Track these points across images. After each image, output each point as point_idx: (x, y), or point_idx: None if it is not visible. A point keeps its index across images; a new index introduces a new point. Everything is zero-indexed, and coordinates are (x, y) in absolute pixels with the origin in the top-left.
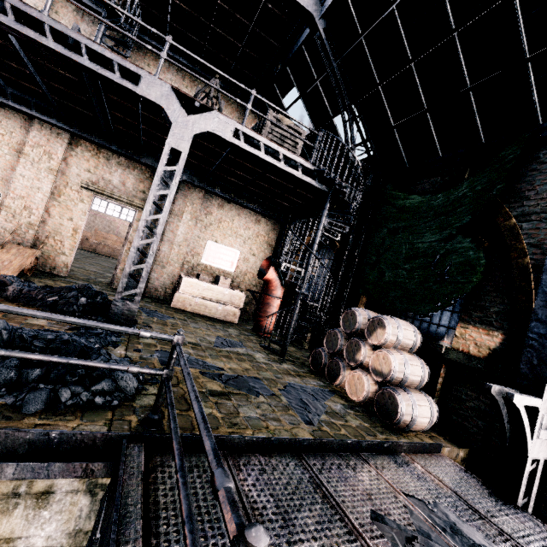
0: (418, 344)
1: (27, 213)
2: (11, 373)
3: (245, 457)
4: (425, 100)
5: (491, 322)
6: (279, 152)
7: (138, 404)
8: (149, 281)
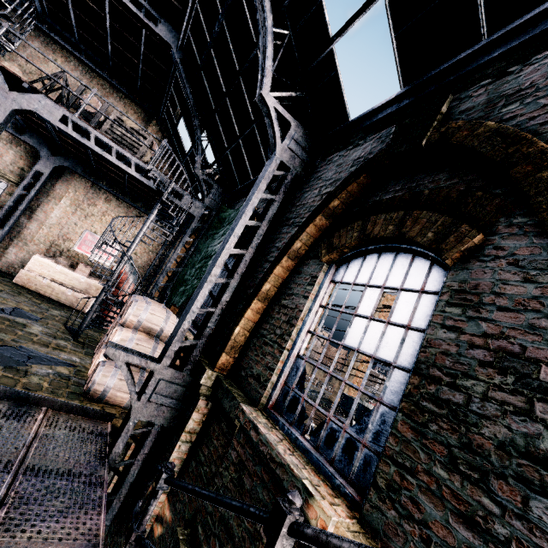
0: (167, 332)
1: None
2: None
3: None
4: (238, 129)
5: None
6: (112, 147)
7: None
8: (4, 255)
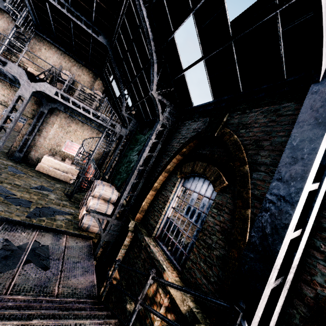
0: (113, 199)
1: None
2: None
3: None
4: (143, 94)
5: None
6: (80, 105)
7: None
8: (29, 155)
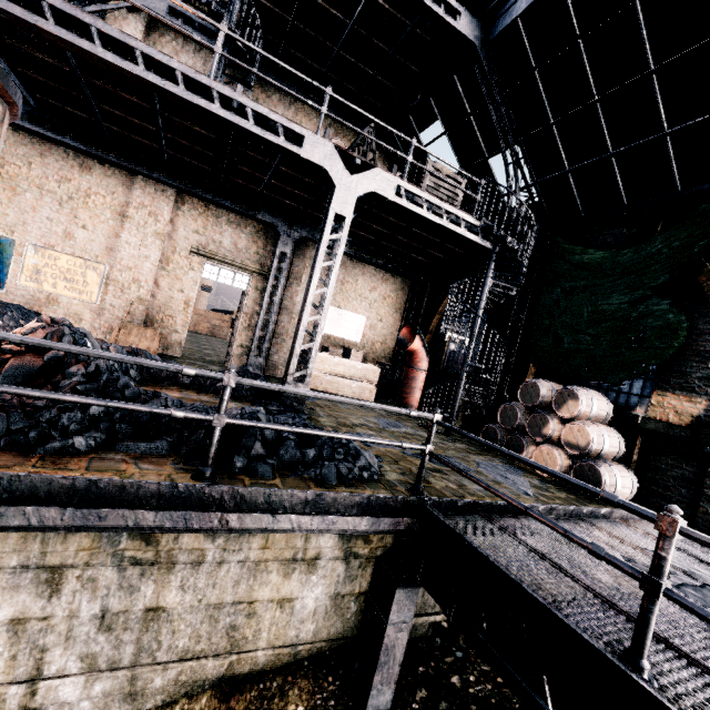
0: (611, 415)
1: (136, 286)
2: (297, 452)
3: (501, 519)
4: (610, 143)
5: (694, 388)
6: (442, 208)
7: (390, 478)
8: (268, 358)
